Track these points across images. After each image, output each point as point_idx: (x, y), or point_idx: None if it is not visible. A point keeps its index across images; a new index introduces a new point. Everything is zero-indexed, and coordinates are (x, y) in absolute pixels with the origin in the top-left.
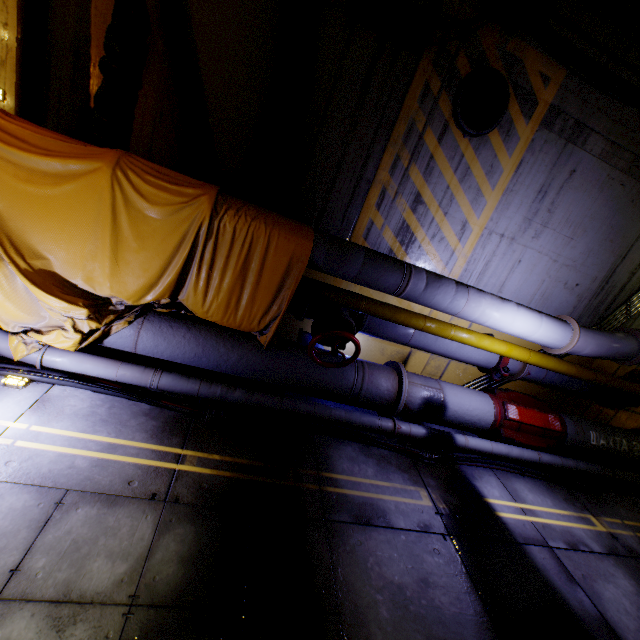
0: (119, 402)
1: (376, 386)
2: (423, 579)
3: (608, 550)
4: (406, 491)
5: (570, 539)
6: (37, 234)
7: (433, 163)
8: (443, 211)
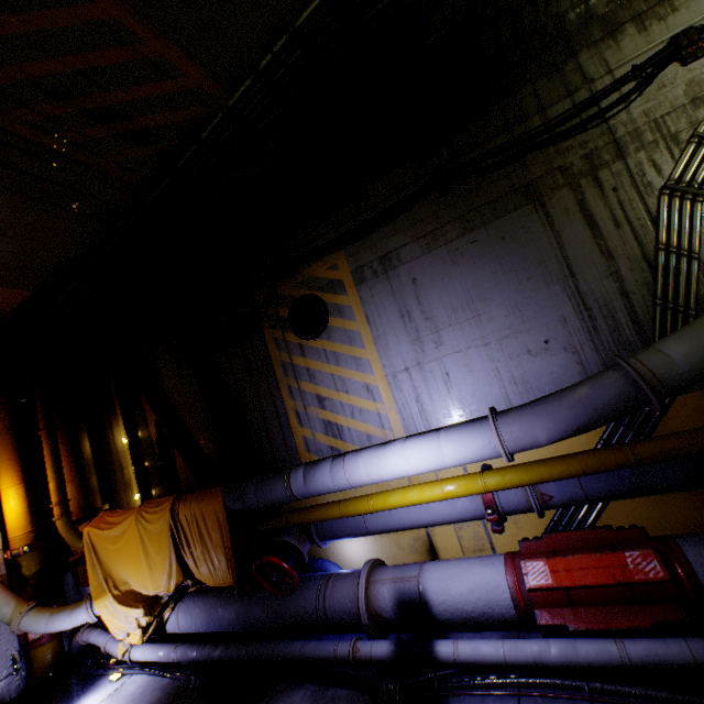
0: (155, 680)
1: (338, 600)
2: None
3: None
4: None
5: None
6: (123, 569)
7: (311, 370)
8: (343, 392)
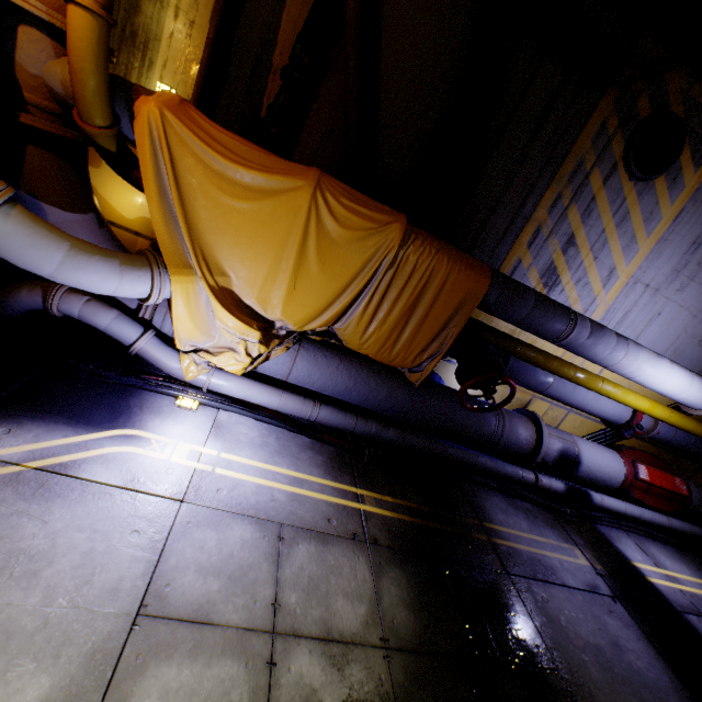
0: (282, 433)
1: (515, 435)
2: (613, 642)
3: None
4: (562, 548)
5: None
6: (225, 250)
7: (593, 205)
8: (593, 255)
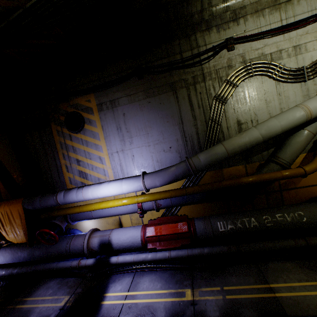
0: None
1: (76, 245)
2: None
3: (172, 315)
4: (57, 299)
5: (143, 311)
6: None
7: (74, 147)
8: (89, 158)
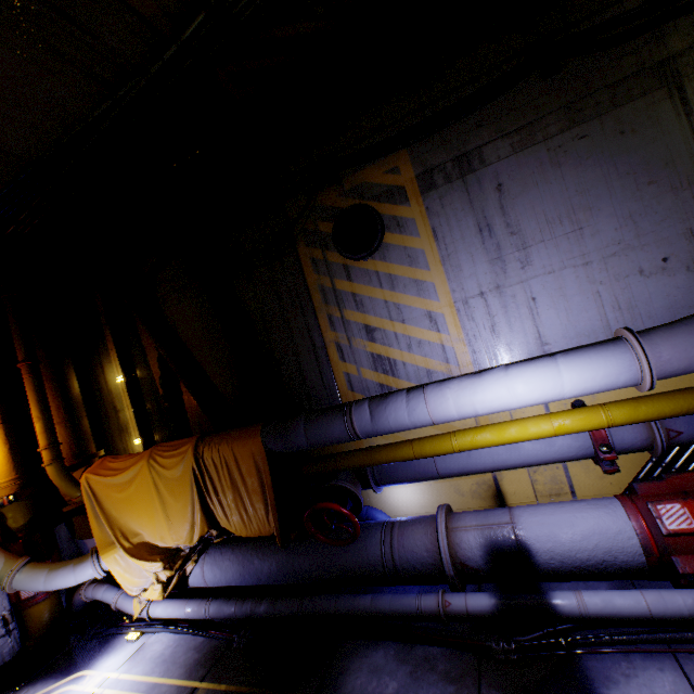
0: (185, 639)
1: (410, 549)
2: None
3: None
4: None
5: None
6: (133, 520)
7: (358, 297)
8: (399, 321)
